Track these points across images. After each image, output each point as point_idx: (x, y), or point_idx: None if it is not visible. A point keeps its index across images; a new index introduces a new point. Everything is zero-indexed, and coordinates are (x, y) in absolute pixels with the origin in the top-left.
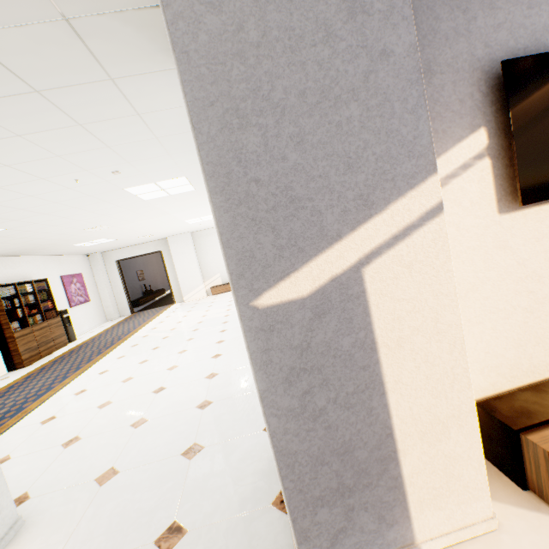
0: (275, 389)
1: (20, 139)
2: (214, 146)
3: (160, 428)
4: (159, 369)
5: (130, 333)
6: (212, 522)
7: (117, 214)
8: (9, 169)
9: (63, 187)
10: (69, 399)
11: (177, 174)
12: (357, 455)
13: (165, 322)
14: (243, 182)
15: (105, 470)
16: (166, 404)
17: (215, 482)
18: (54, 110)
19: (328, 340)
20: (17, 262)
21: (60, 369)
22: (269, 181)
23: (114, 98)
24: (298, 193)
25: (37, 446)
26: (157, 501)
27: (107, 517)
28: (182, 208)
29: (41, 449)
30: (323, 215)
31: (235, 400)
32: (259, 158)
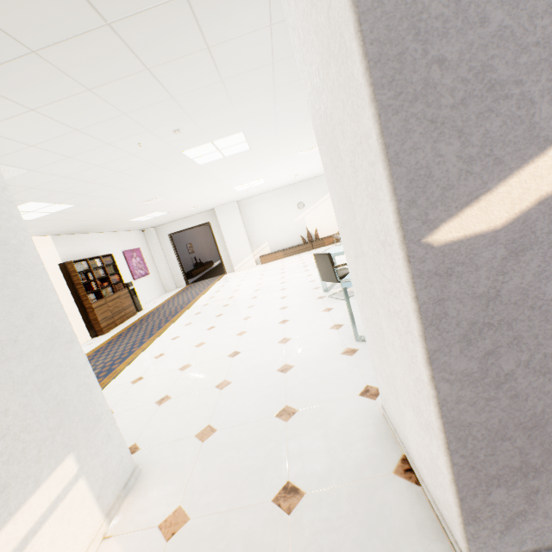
0: (449, 348)
1: (90, 94)
2: (380, 13)
3: (246, 390)
4: (229, 334)
5: (191, 302)
6: (330, 486)
7: (172, 184)
8: (79, 134)
9: (126, 153)
10: (150, 362)
11: (235, 129)
12: (549, 430)
13: (222, 291)
14: (420, 65)
15: (202, 427)
16: (245, 367)
17: (321, 445)
18: (123, 50)
19: (525, 287)
20: (85, 239)
21: (135, 335)
22: (458, 60)
23: (185, 25)
24: (499, 75)
25: (133, 403)
26: (263, 460)
27: (217, 472)
28: (233, 172)
29: (138, 405)
30: (536, 106)
31: (317, 364)
32: (445, 24)
